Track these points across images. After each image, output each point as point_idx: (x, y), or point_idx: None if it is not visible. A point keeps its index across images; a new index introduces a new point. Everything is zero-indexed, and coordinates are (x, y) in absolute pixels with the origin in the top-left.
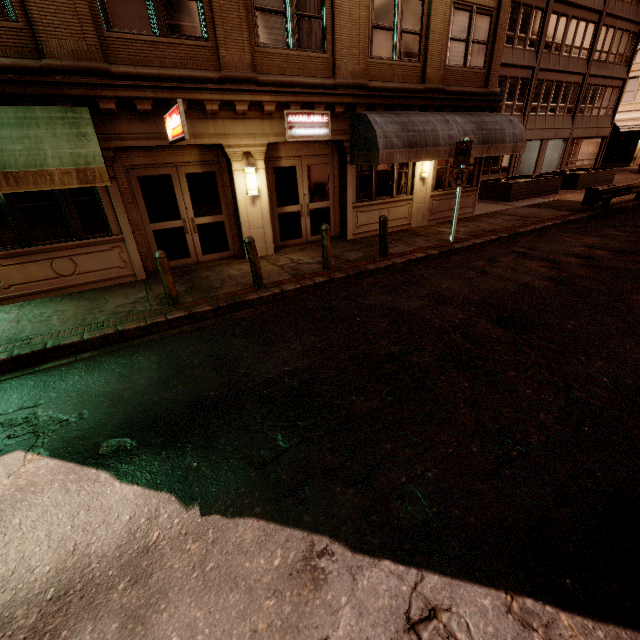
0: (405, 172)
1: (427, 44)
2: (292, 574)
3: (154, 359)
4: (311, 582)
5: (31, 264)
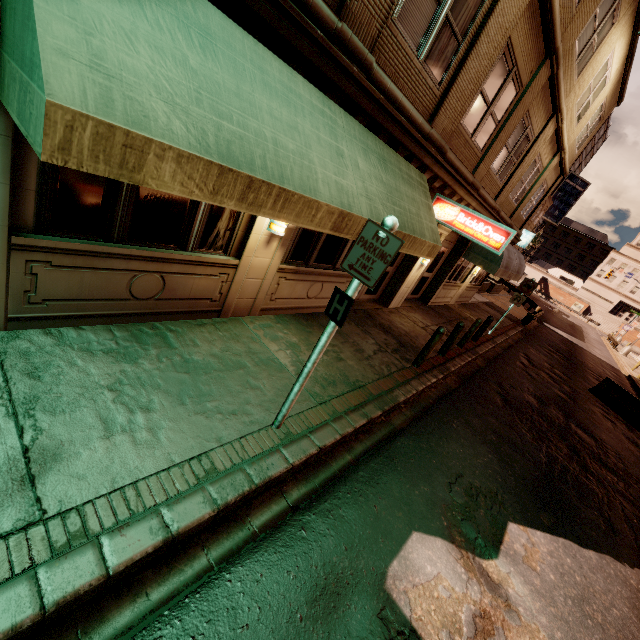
0: (469, 268)
1: (525, 197)
2: None
3: (468, 431)
4: None
5: (301, 282)
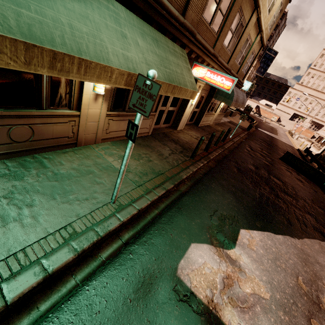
0: (218, 104)
1: (244, 61)
2: (321, 248)
3: (220, 188)
4: (324, 248)
5: (122, 121)
